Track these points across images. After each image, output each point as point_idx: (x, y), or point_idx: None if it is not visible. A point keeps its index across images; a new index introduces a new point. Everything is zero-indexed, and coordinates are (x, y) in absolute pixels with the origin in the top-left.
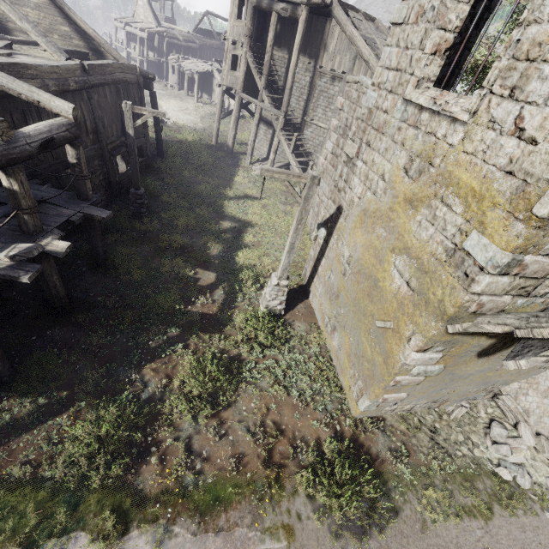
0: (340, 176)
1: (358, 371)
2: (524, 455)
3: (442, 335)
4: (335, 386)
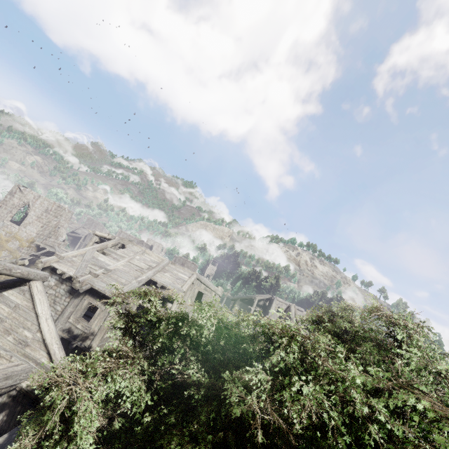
0: None
1: None
2: None
3: None
4: None
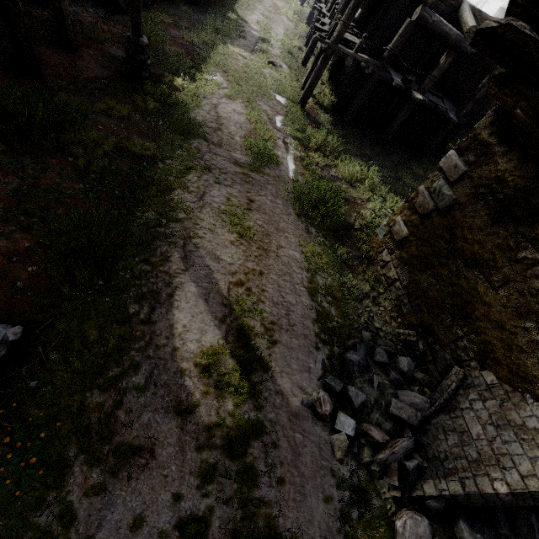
0: None
1: None
2: (380, 376)
3: (484, 128)
4: None
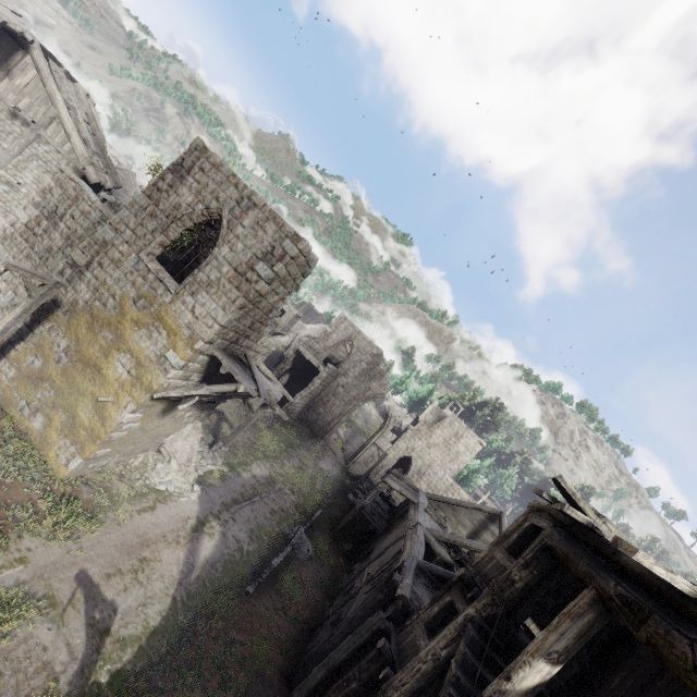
0: (61, 273)
1: (72, 439)
2: (173, 475)
3: (147, 402)
4: (39, 461)
